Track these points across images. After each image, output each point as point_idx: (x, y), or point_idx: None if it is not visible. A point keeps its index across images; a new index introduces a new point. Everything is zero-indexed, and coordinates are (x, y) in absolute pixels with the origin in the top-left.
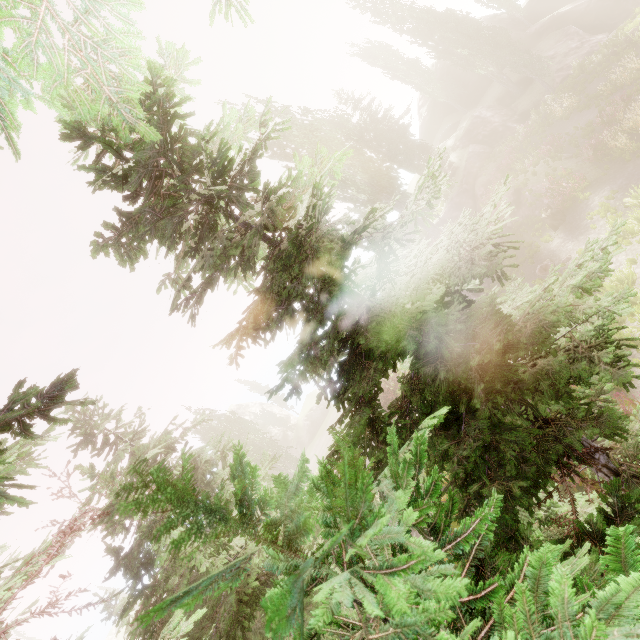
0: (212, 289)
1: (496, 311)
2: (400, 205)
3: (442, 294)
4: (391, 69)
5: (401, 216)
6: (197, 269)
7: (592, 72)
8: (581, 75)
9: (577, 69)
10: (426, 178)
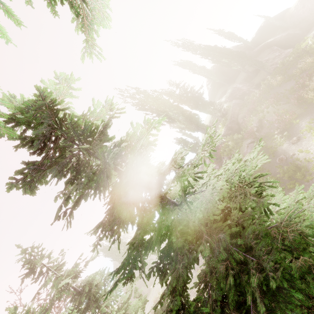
0: (85, 200)
1: (266, 234)
2: (201, 129)
3: (225, 205)
4: (192, 70)
5: (193, 159)
6: (73, 192)
7: (288, 65)
8: (283, 66)
9: (281, 64)
10: (207, 137)
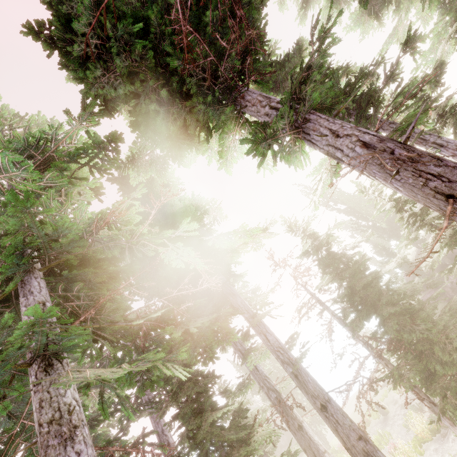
0: None
1: None
2: None
3: None
4: None
5: None
6: None
7: None
8: None
9: None
10: None
